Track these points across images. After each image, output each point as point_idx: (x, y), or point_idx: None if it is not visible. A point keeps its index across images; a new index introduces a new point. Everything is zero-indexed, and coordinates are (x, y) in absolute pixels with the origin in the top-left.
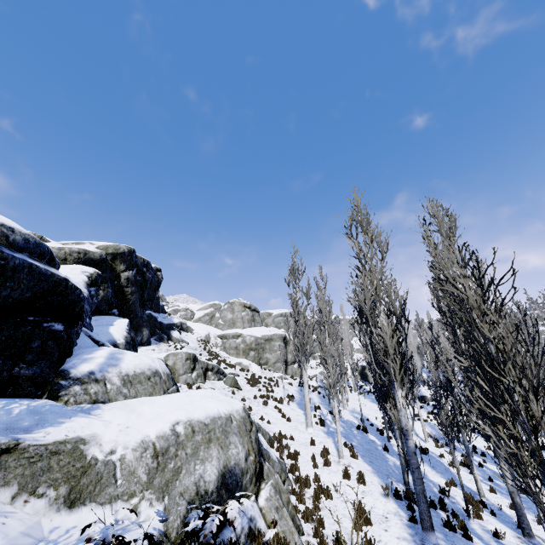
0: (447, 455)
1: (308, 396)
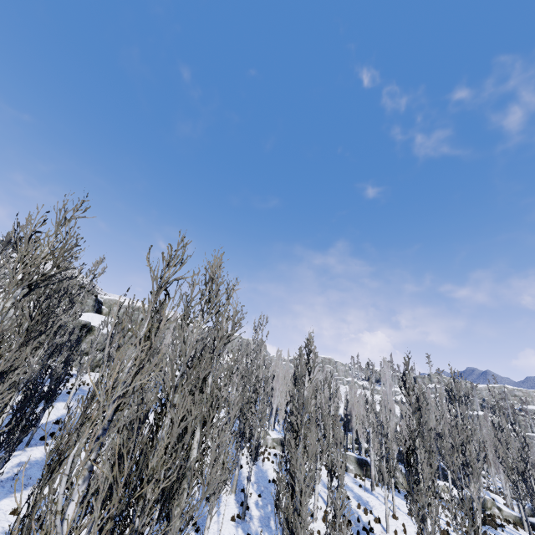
0: None
1: None
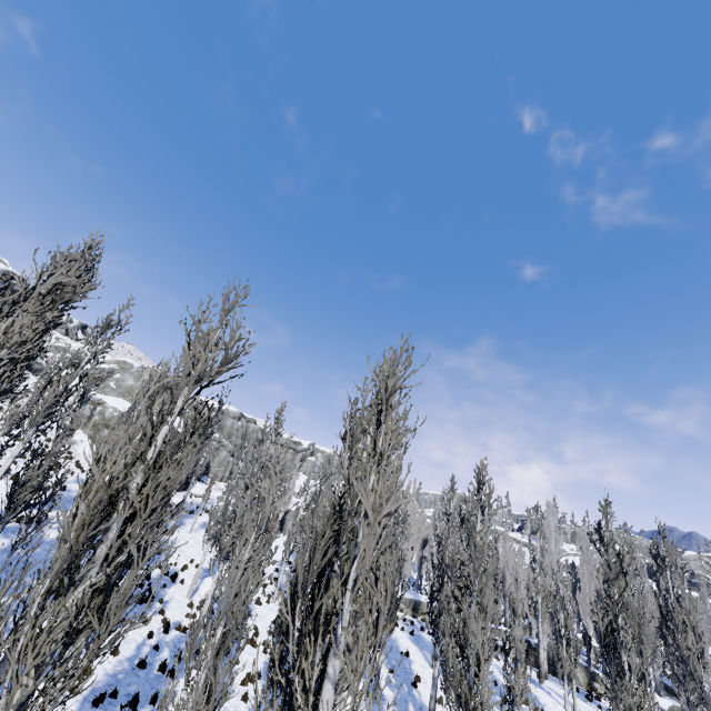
0: (181, 616)
1: (2, 473)
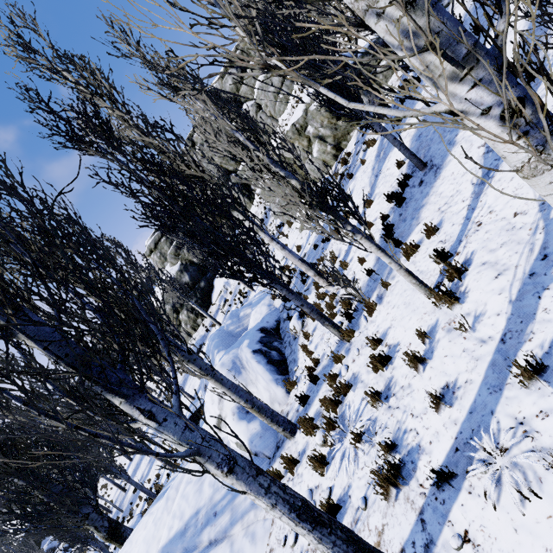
0: None
1: None
